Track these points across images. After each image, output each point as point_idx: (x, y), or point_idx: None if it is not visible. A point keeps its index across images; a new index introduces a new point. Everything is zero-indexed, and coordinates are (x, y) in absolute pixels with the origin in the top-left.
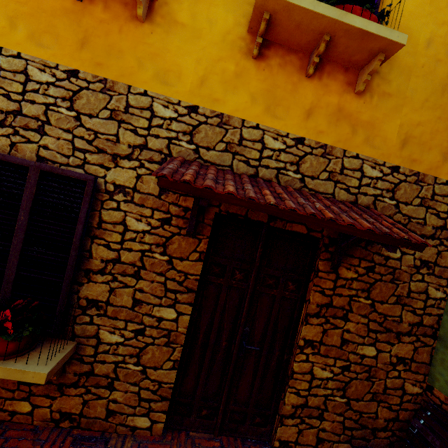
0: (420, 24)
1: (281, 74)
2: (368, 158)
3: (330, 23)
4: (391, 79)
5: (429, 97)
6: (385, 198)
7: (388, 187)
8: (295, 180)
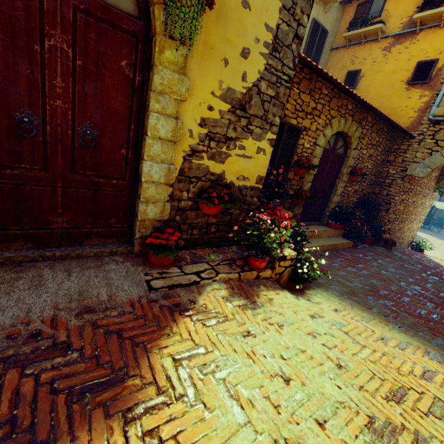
0: None
1: None
2: None
3: None
4: None
5: None
6: None
7: None
8: (442, 199)
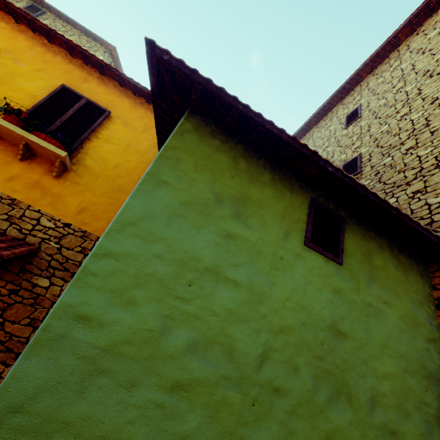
0: (113, 157)
1: (0, 154)
2: (48, 214)
3: (21, 136)
4: (84, 176)
5: (108, 192)
6: (51, 242)
7: (57, 235)
8: None
